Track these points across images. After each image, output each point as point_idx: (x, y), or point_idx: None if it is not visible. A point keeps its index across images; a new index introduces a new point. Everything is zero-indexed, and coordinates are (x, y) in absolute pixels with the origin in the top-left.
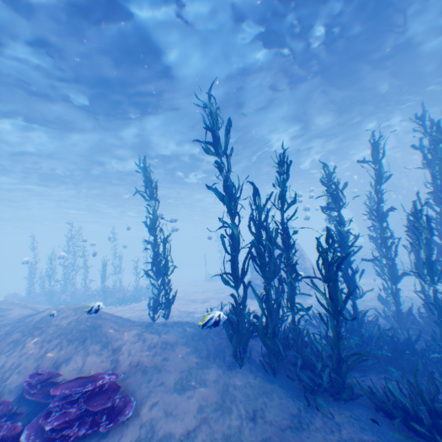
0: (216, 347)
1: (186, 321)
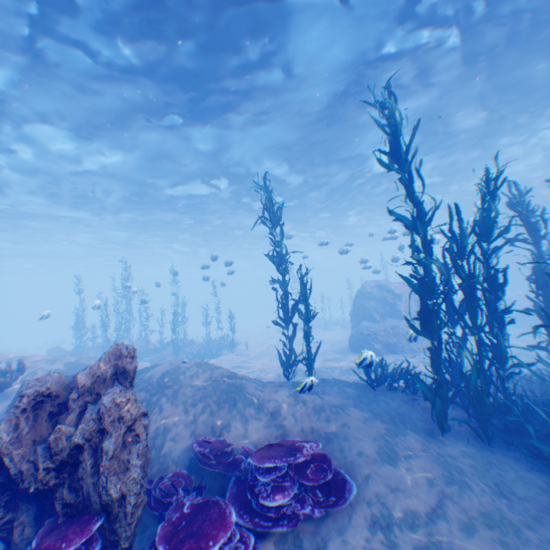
0: (395, 411)
1: (335, 379)
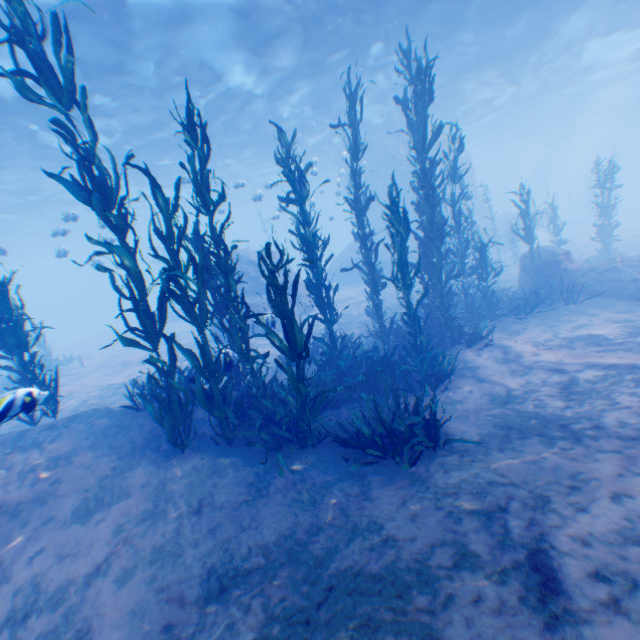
0: (147, 436)
1: (94, 411)
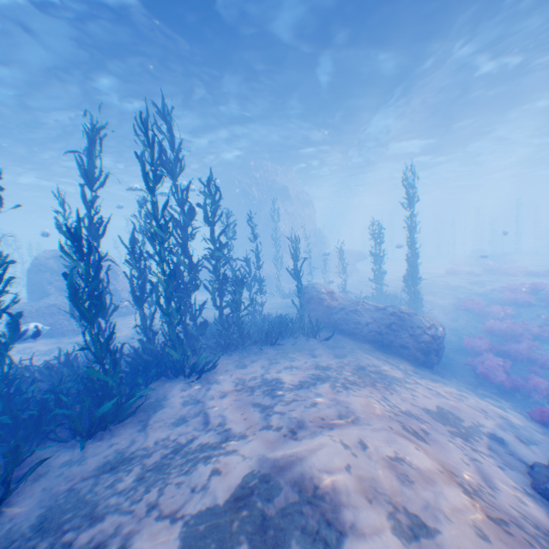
0: None
1: None
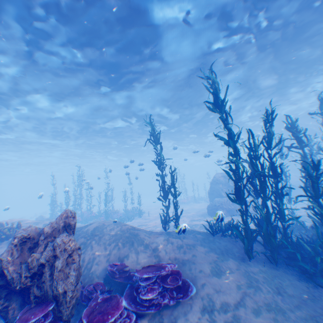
0: (224, 247)
1: (192, 230)
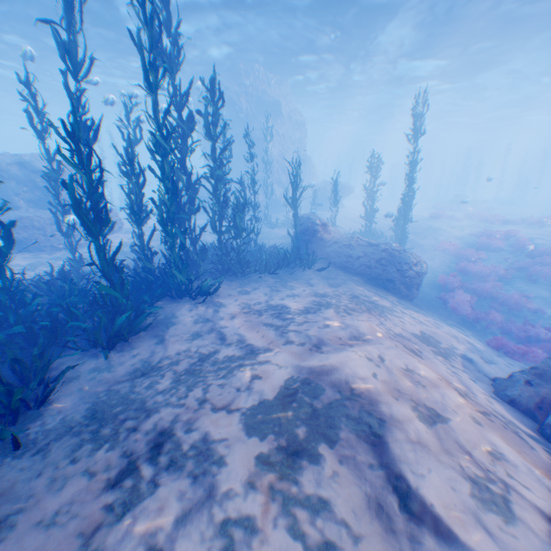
0: None
1: None
